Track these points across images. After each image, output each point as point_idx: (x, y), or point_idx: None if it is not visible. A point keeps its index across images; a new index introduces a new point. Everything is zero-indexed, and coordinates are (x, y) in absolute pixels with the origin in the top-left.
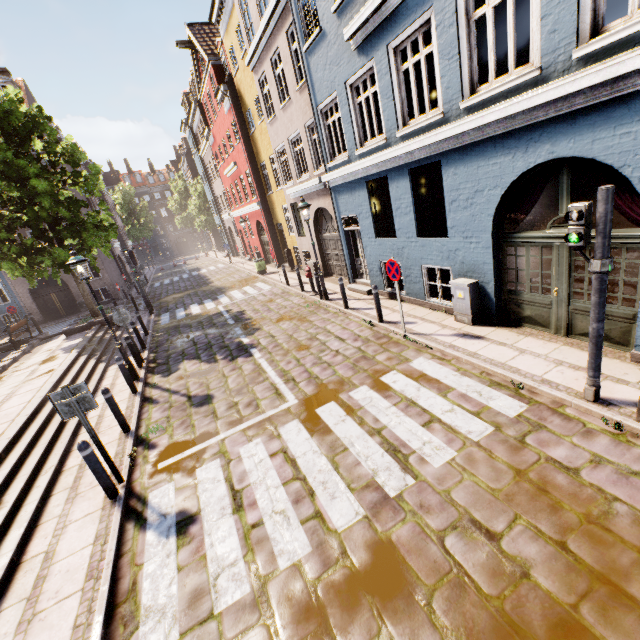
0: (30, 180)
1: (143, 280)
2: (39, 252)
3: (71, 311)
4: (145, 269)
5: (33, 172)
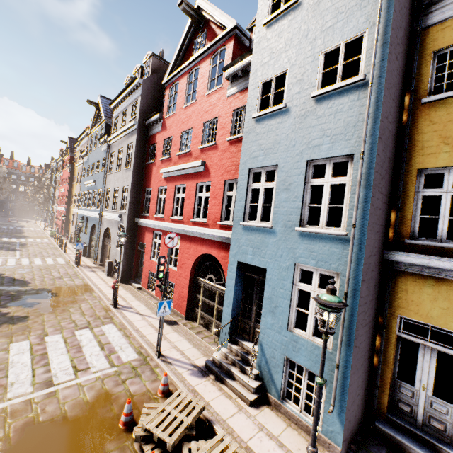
0: None
1: None
2: None
3: None
4: None
5: None
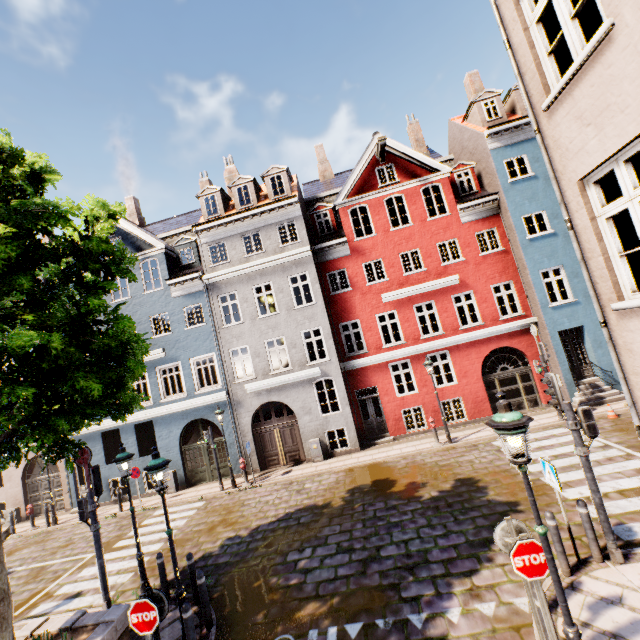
0: None
1: None
2: None
3: None
4: None
5: None
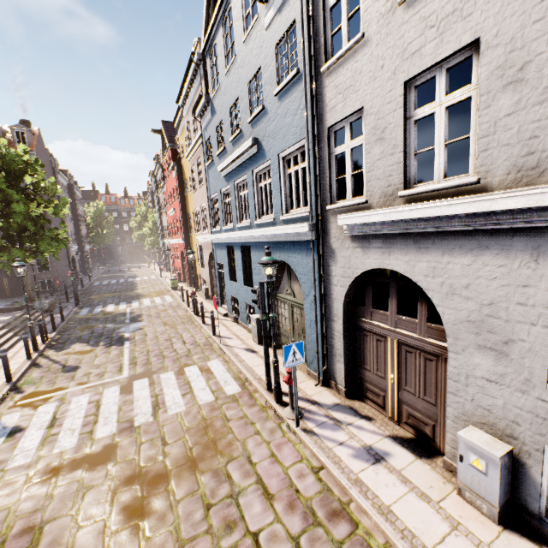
0: (12, 203)
1: (78, 280)
2: (2, 249)
3: (16, 294)
4: (96, 269)
5: (17, 198)
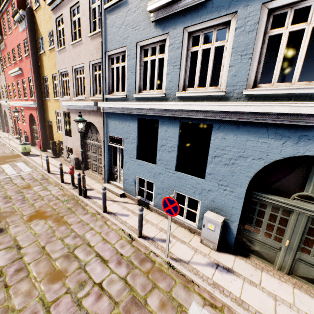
0: None
1: None
2: None
3: None
4: None
5: None
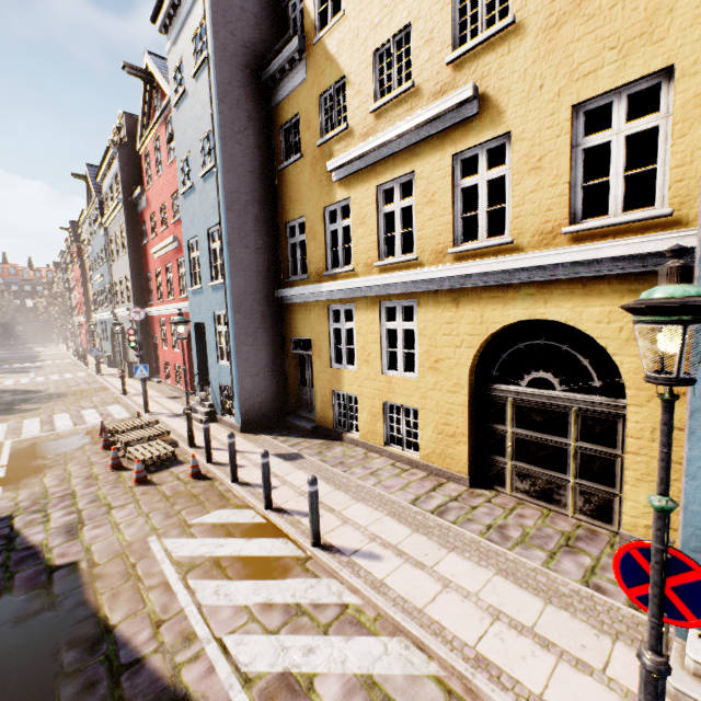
0: None
1: None
2: None
3: None
4: None
5: None
